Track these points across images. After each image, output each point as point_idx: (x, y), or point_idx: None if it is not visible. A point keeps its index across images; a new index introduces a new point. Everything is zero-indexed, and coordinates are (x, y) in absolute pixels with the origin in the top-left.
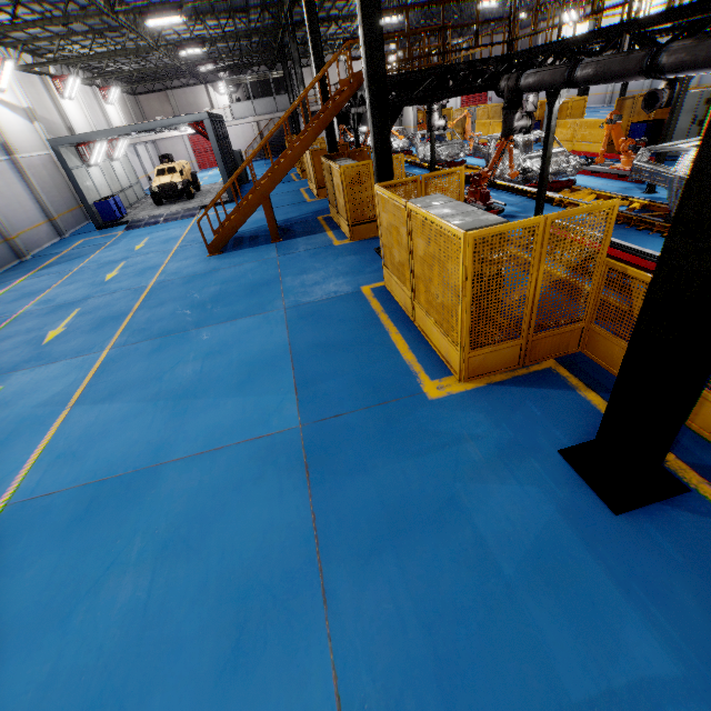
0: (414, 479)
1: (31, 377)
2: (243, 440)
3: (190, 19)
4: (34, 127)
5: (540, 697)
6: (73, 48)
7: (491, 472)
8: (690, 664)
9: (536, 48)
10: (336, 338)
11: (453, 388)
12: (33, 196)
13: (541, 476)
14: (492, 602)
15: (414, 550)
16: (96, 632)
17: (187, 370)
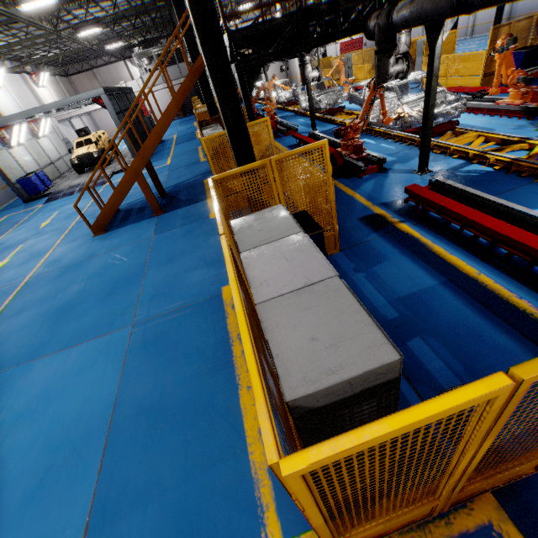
0: None
1: None
2: None
3: (82, 2)
4: None
5: None
6: None
7: None
8: None
9: None
10: (171, 394)
11: None
12: None
13: None
14: None
15: None
16: None
17: None
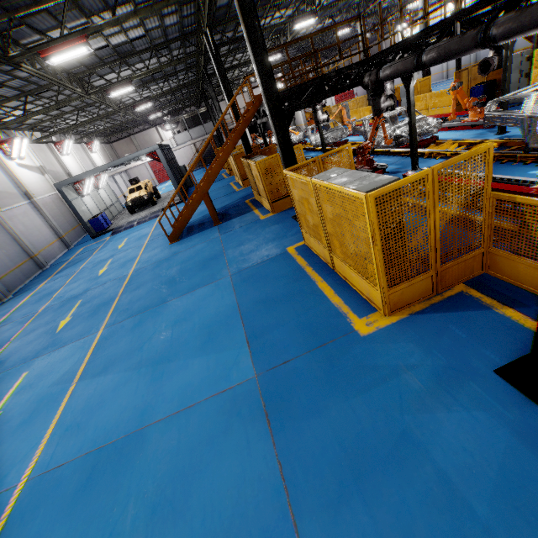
0: (365, 416)
1: (47, 361)
2: (210, 395)
3: (139, 87)
4: (45, 177)
5: None
6: (65, 122)
7: (435, 401)
8: None
9: (386, 49)
10: (273, 293)
11: (380, 322)
12: (47, 223)
13: (484, 398)
14: None
15: (380, 494)
16: None
17: (161, 338)
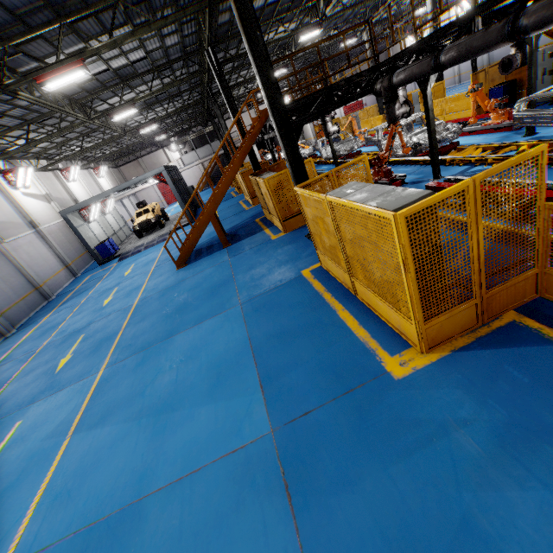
0: (410, 492)
1: (43, 407)
2: (219, 457)
3: (143, 109)
4: (51, 205)
5: None
6: (71, 148)
7: (501, 472)
8: None
9: (398, 53)
10: (288, 325)
11: (417, 362)
12: (53, 252)
13: None
14: None
15: None
16: None
17: (164, 381)
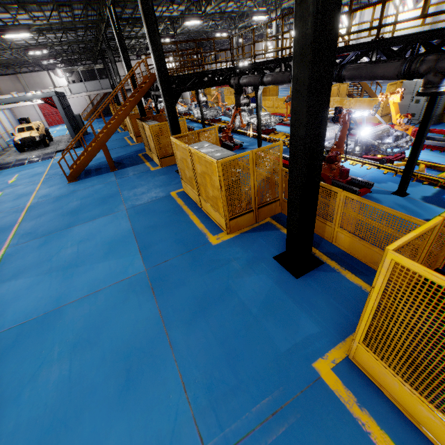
0: (209, 283)
1: None
2: (113, 283)
3: (34, 32)
4: None
5: (269, 355)
6: None
7: (245, 272)
8: (323, 326)
9: (245, 65)
10: (159, 222)
11: (224, 238)
12: None
13: (266, 269)
14: (248, 325)
15: (212, 314)
16: (40, 398)
17: (68, 252)
